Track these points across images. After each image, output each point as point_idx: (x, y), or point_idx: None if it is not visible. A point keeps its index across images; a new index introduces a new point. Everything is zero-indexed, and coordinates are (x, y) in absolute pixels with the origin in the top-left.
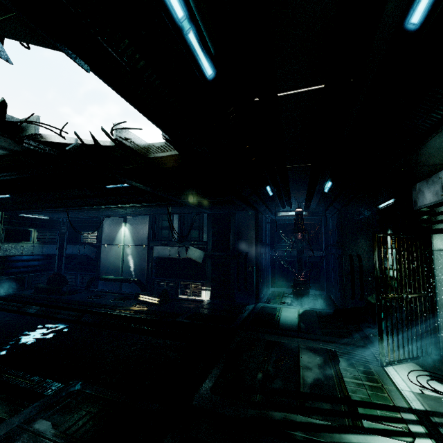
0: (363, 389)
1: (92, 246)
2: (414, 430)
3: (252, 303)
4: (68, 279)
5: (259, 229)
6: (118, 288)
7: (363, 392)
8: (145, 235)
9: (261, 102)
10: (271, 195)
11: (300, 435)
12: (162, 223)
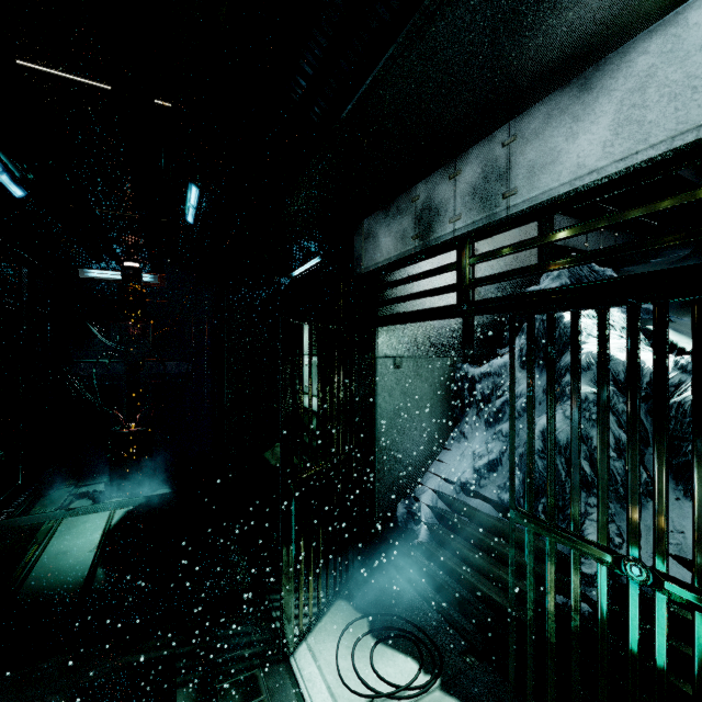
0: None
1: None
2: None
3: None
4: None
5: None
6: None
7: None
8: None
9: None
10: (23, 198)
11: None
12: None
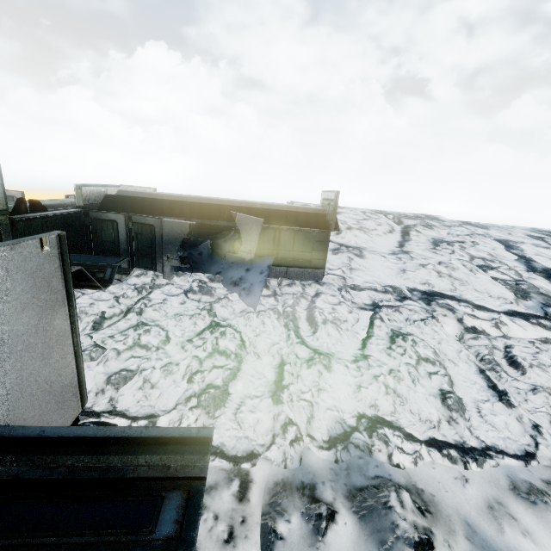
0: None
1: None
2: None
3: None
4: None
5: None
6: None
7: None
8: None
9: None
10: None
11: None
12: None
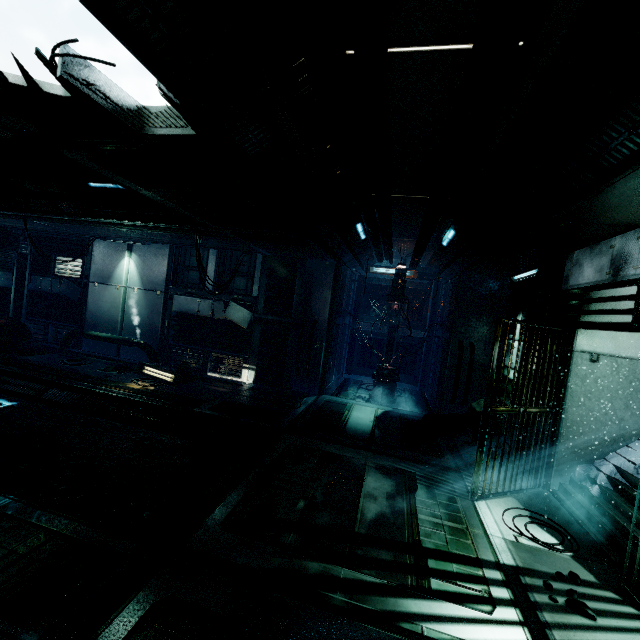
0: (441, 532)
1: (73, 283)
2: (496, 595)
3: (314, 394)
4: (32, 329)
5: (338, 289)
6: (114, 352)
7: (440, 536)
8: (162, 276)
9: (357, 57)
10: (363, 239)
11: (339, 599)
12: (190, 261)
